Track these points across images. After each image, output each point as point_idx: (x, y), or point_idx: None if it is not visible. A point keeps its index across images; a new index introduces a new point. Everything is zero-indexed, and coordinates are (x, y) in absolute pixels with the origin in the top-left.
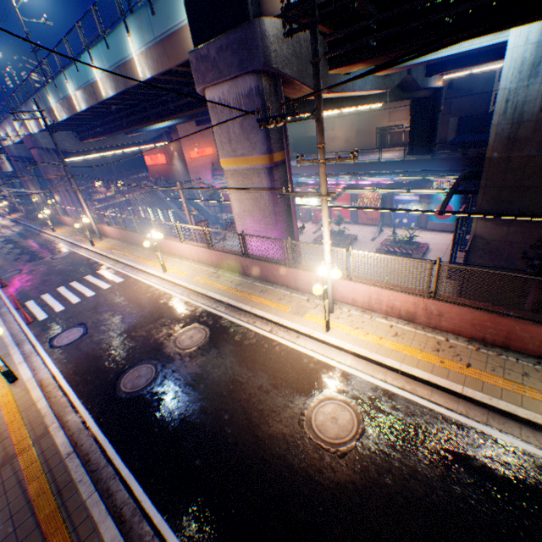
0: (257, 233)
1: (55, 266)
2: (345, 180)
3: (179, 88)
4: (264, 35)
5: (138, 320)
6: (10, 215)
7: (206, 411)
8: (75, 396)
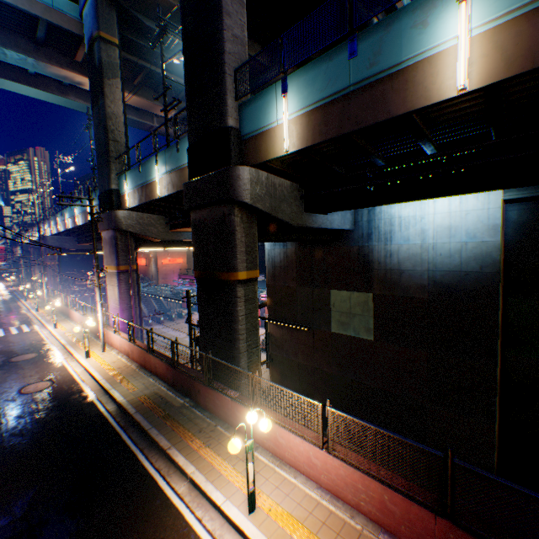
0: (114, 309)
1: (2, 320)
2: None
3: None
4: (116, 216)
5: (10, 348)
6: (13, 287)
7: None
8: None
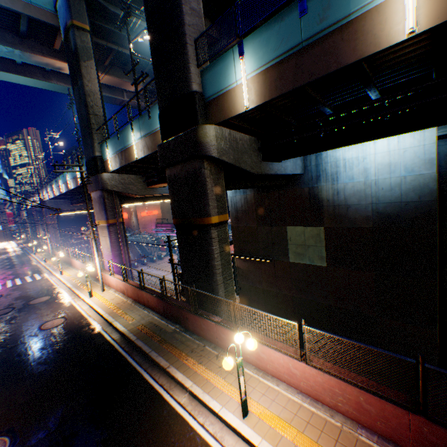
0: (108, 256)
1: (18, 271)
2: None
3: None
4: (102, 179)
5: (27, 293)
6: (23, 244)
7: (14, 321)
8: None
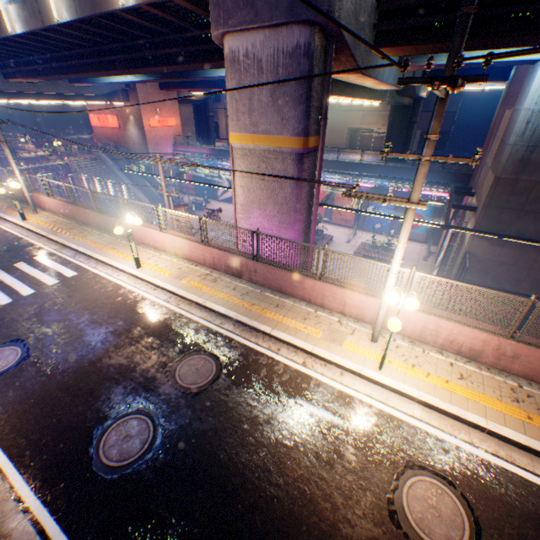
0: (265, 230)
1: None
2: (332, 178)
3: (165, 32)
4: None
5: (110, 338)
6: None
7: (249, 501)
8: (19, 478)
